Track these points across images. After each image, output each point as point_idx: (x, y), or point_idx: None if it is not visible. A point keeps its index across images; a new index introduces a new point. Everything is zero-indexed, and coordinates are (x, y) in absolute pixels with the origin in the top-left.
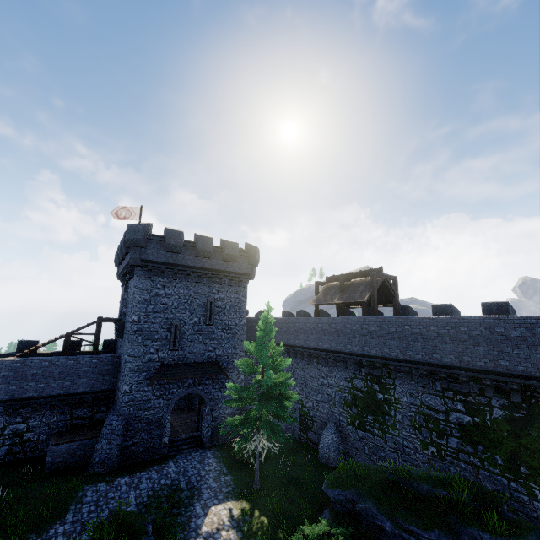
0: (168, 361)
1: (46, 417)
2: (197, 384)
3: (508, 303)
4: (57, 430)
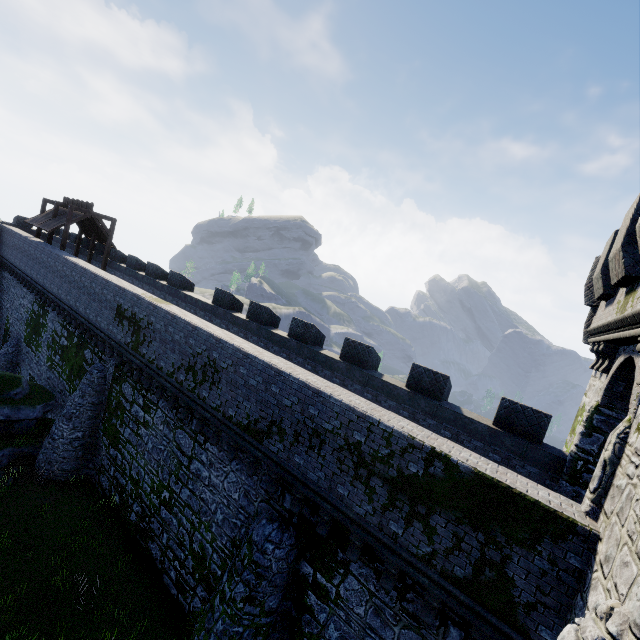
0: None
1: None
2: None
3: (157, 266)
4: None
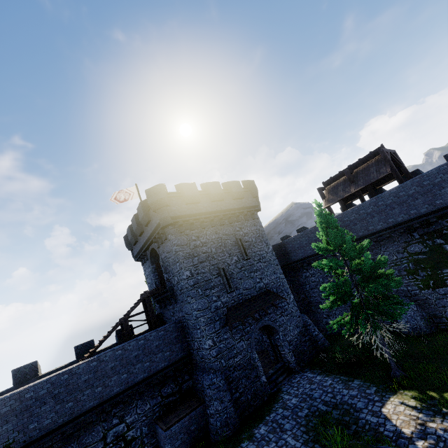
0: (231, 304)
1: (140, 407)
2: (263, 316)
3: None
4: (155, 417)
